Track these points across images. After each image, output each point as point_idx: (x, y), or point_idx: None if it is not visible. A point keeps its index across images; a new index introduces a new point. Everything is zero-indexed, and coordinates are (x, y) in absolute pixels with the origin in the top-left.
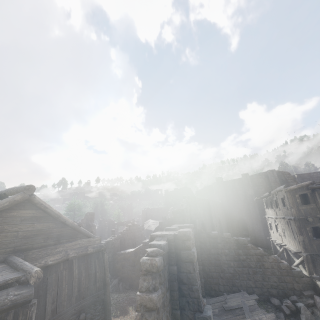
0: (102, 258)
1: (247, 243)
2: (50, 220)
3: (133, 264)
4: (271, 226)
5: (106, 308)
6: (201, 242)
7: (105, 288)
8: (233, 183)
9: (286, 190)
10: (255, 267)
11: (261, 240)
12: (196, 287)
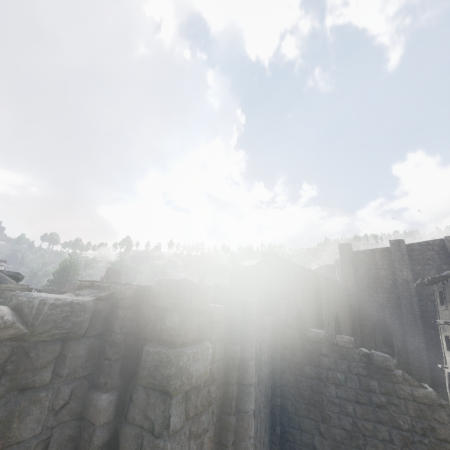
0: None
1: (393, 366)
2: None
3: None
4: (449, 342)
5: None
6: (285, 347)
7: None
8: (372, 255)
9: None
10: (409, 430)
11: (421, 368)
12: None
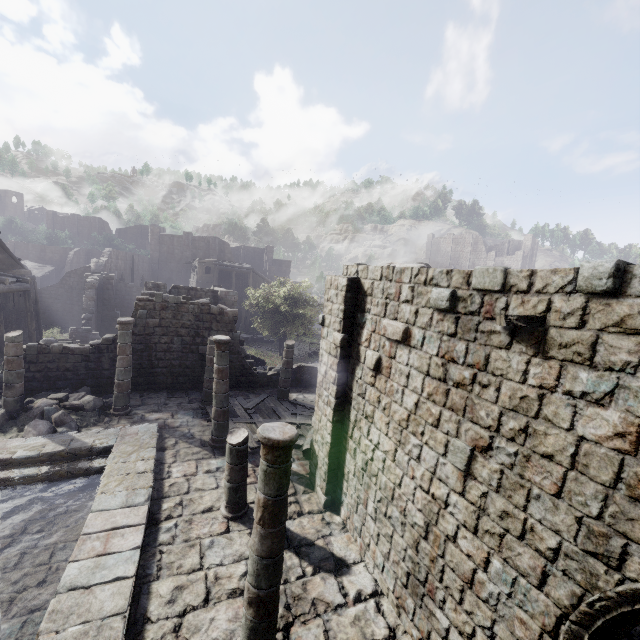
0: (33, 285)
1: None
2: (4, 253)
3: None
4: None
5: (38, 315)
6: (117, 290)
7: (37, 304)
8: (172, 239)
9: (199, 262)
10: None
11: None
12: (113, 302)
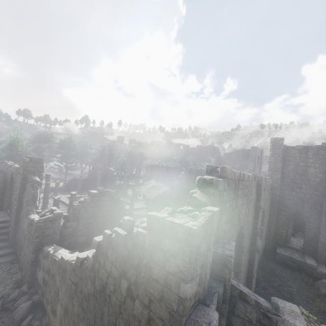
0: None
1: None
2: None
3: (57, 291)
4: None
5: None
6: None
7: None
8: (305, 152)
9: None
10: None
11: None
12: None
